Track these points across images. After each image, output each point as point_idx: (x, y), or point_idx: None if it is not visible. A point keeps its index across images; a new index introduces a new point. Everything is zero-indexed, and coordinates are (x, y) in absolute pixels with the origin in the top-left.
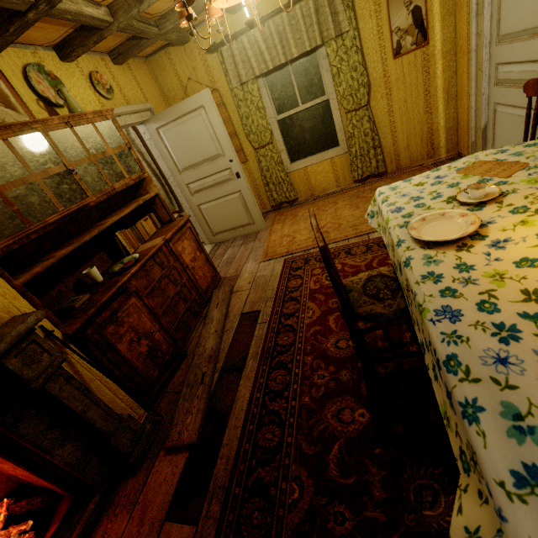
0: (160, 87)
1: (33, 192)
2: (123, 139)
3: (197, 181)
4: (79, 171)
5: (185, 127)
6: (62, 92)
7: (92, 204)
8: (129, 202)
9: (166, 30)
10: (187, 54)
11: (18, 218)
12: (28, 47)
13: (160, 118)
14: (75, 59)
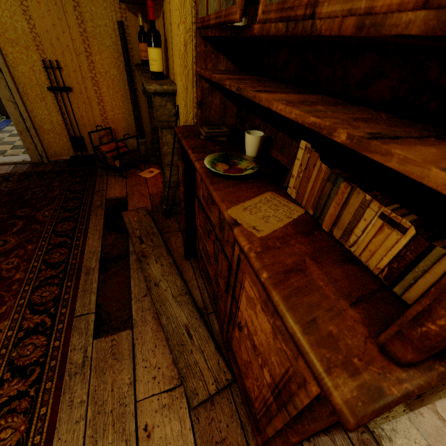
0: None
1: None
2: None
3: None
4: None
5: None
6: None
7: (257, 29)
8: None
9: None
10: None
11: None
12: None
13: None
14: None
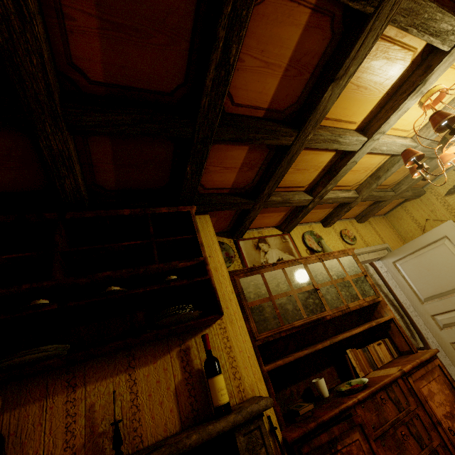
0: (396, 231)
1: (290, 301)
2: (360, 269)
3: (447, 313)
4: (322, 290)
5: (424, 257)
6: (321, 242)
7: (328, 317)
8: (362, 323)
9: (400, 191)
10: (423, 202)
11: (277, 318)
12: (307, 224)
13: (397, 253)
14: (332, 224)
